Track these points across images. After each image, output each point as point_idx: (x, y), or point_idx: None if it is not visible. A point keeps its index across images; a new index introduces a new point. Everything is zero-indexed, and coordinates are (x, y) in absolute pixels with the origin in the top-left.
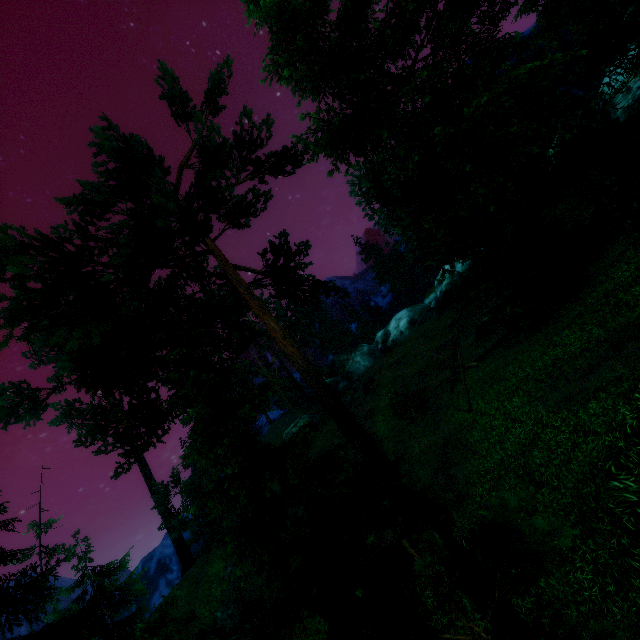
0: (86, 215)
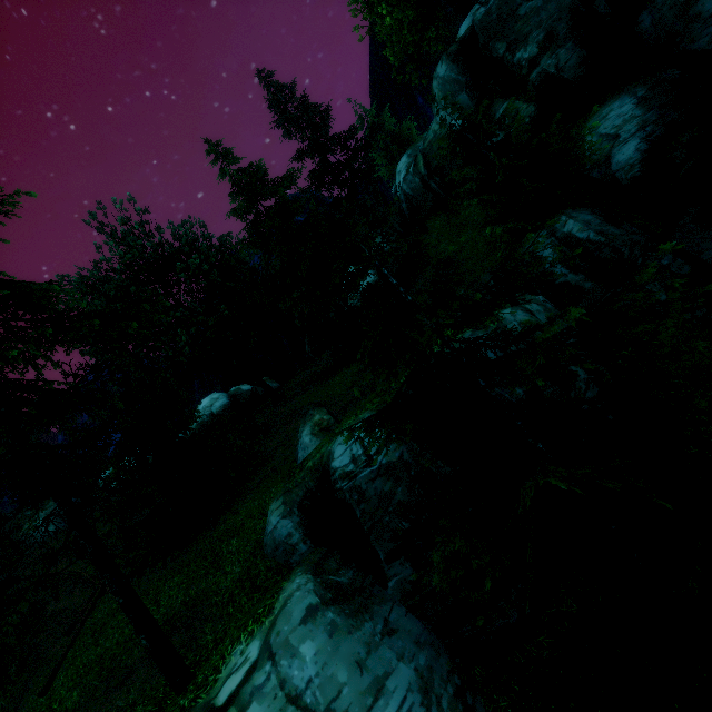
0: None
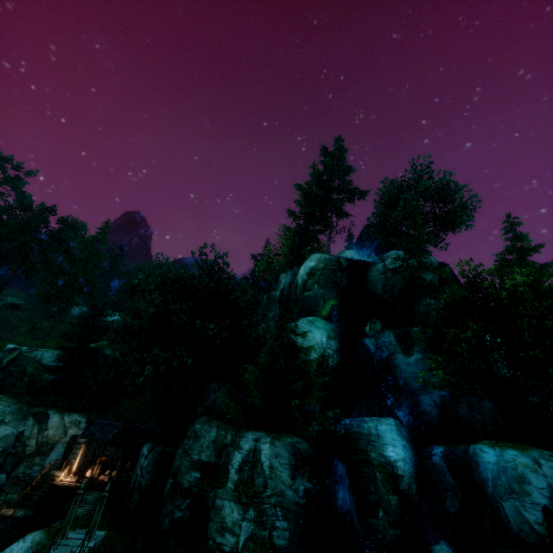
0: (17, 207)
